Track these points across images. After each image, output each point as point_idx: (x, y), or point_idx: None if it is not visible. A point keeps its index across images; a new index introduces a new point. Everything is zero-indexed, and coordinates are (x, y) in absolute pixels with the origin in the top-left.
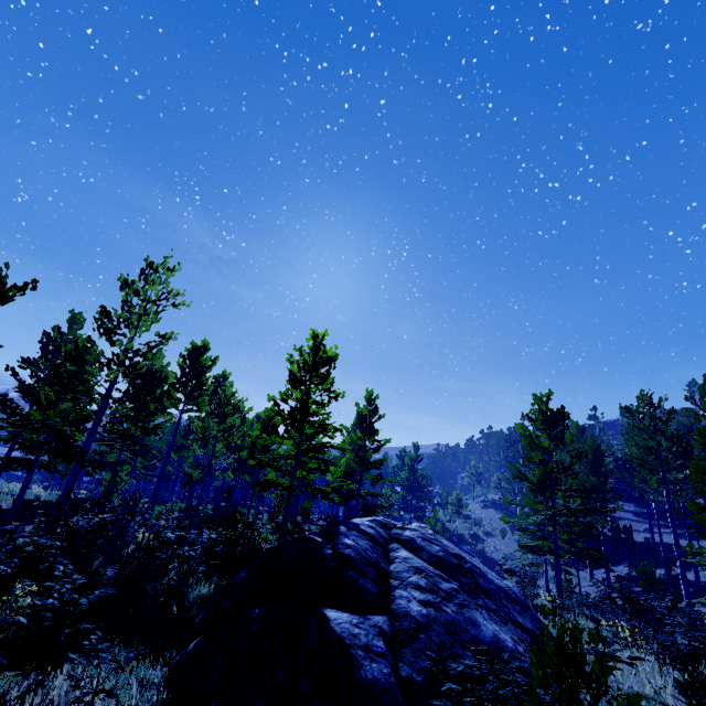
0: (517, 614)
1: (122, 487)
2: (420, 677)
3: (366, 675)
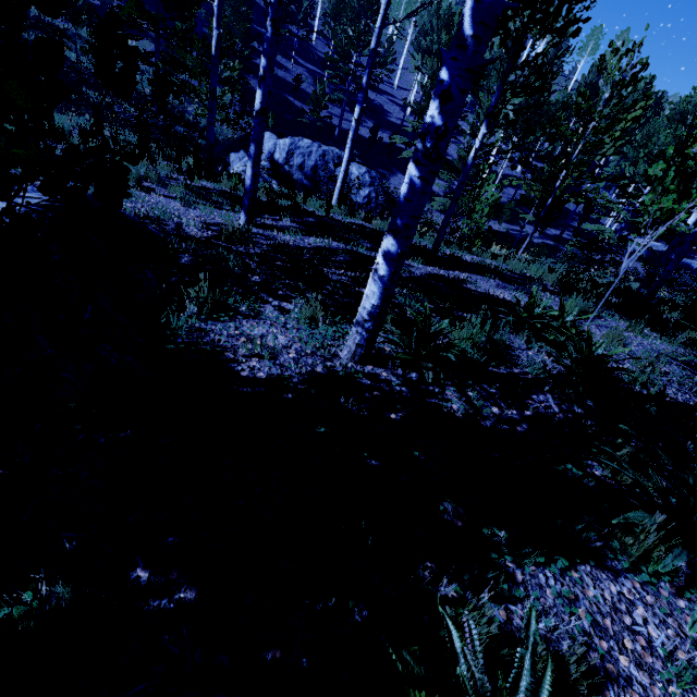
0: None
1: None
2: None
3: None
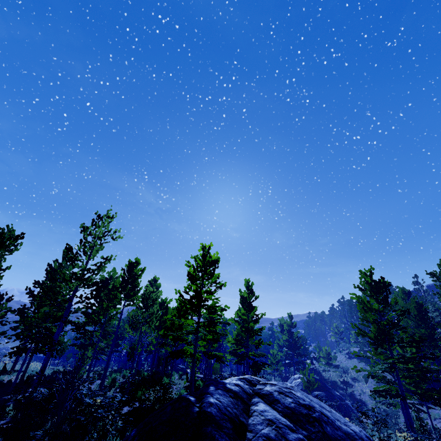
0: None
1: (87, 361)
2: None
3: None
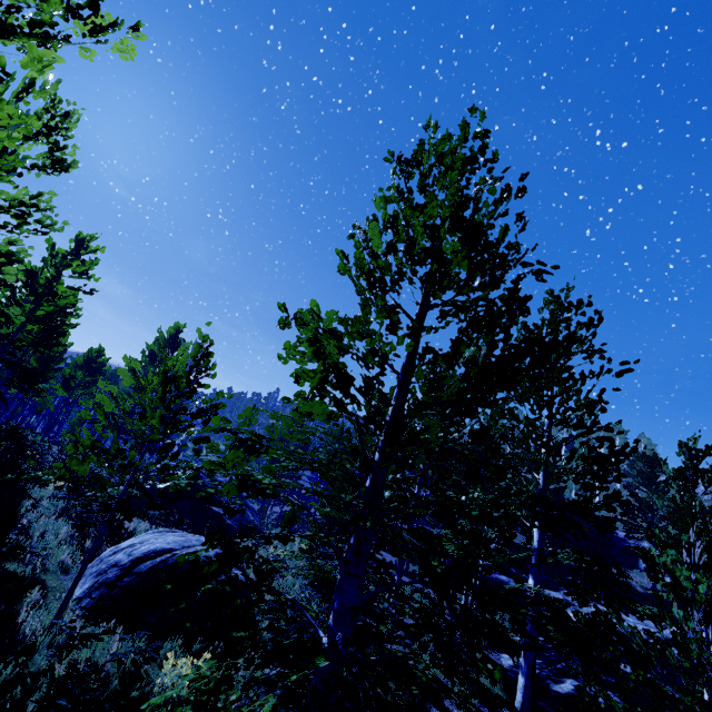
0: (255, 516)
1: None
2: (236, 526)
3: (228, 522)
